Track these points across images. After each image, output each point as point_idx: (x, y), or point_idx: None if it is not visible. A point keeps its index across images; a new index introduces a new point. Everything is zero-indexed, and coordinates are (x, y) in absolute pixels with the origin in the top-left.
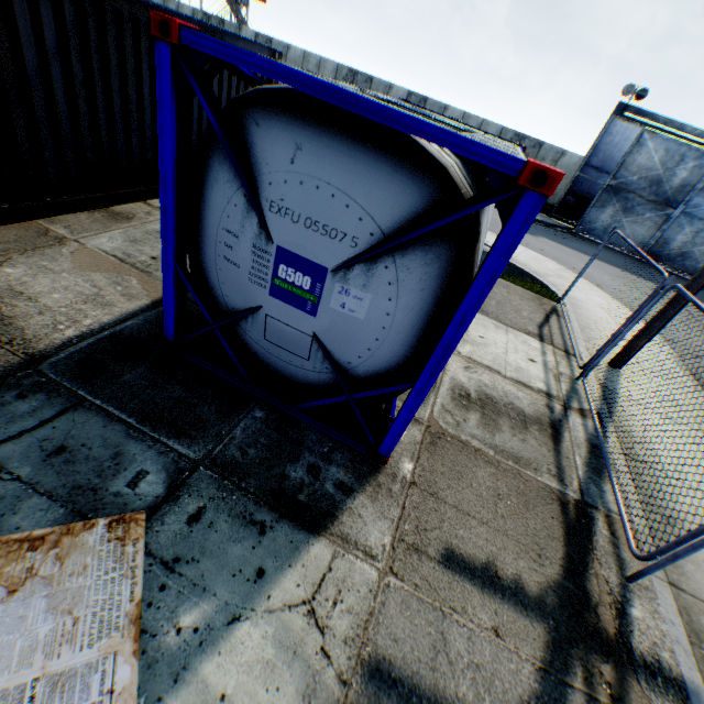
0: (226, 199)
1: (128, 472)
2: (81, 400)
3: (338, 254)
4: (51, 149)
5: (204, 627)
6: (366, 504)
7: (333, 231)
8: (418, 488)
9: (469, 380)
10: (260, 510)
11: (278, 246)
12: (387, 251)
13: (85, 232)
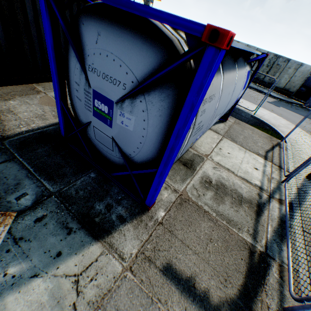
0: (74, 66)
1: (19, 192)
2: (14, 158)
3: (117, 93)
4: (39, 53)
5: (18, 276)
6: (130, 229)
7: (114, 80)
8: (163, 226)
9: (213, 174)
10: (72, 222)
11: (93, 89)
12: (141, 92)
13: (50, 90)
